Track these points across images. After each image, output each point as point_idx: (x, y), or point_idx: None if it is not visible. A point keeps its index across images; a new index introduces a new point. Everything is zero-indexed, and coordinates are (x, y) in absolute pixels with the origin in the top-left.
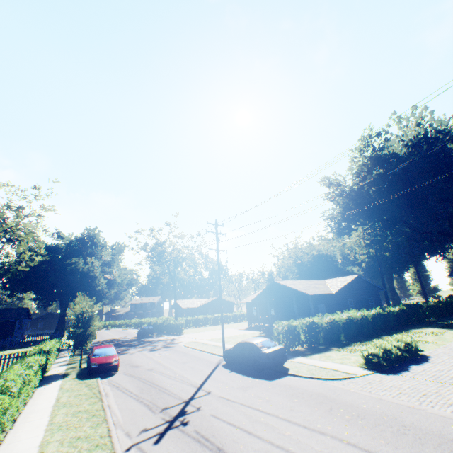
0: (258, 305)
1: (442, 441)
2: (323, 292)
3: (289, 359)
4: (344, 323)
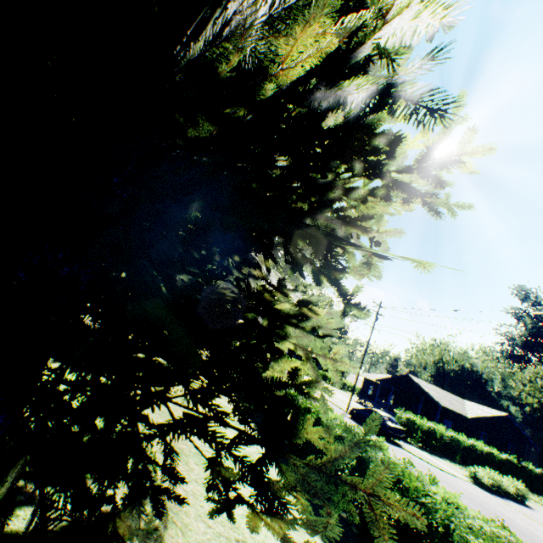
0: (377, 387)
1: (493, 513)
2: (457, 410)
3: (403, 441)
4: (465, 447)
